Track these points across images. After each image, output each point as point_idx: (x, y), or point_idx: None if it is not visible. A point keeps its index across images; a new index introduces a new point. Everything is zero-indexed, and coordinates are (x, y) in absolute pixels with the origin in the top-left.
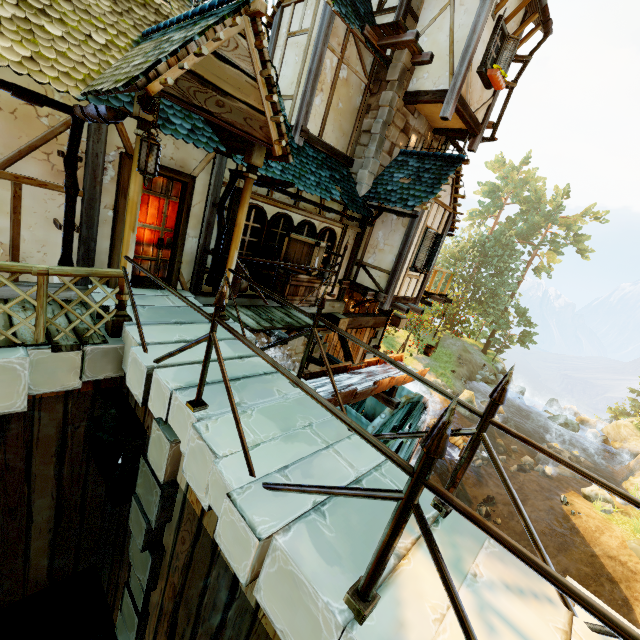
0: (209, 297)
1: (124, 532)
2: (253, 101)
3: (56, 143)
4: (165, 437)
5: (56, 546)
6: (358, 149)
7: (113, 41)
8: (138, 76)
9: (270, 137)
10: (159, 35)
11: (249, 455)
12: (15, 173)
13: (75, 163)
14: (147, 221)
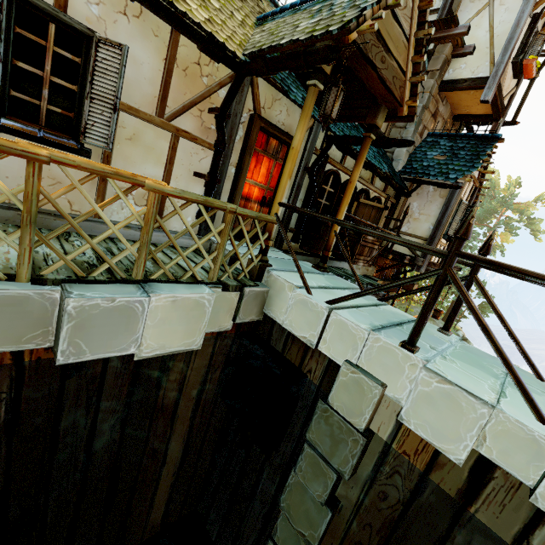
0: (288, 254)
1: (255, 479)
2: (401, 61)
3: (208, 101)
4: (371, 380)
5: (174, 490)
6: (393, 131)
7: (244, 20)
8: (351, 20)
9: (402, 97)
10: (291, 12)
11: (536, 402)
12: (177, 126)
13: (224, 119)
14: (258, 180)
